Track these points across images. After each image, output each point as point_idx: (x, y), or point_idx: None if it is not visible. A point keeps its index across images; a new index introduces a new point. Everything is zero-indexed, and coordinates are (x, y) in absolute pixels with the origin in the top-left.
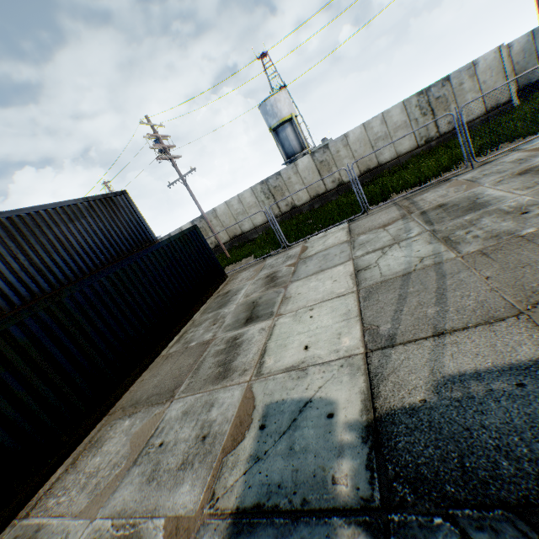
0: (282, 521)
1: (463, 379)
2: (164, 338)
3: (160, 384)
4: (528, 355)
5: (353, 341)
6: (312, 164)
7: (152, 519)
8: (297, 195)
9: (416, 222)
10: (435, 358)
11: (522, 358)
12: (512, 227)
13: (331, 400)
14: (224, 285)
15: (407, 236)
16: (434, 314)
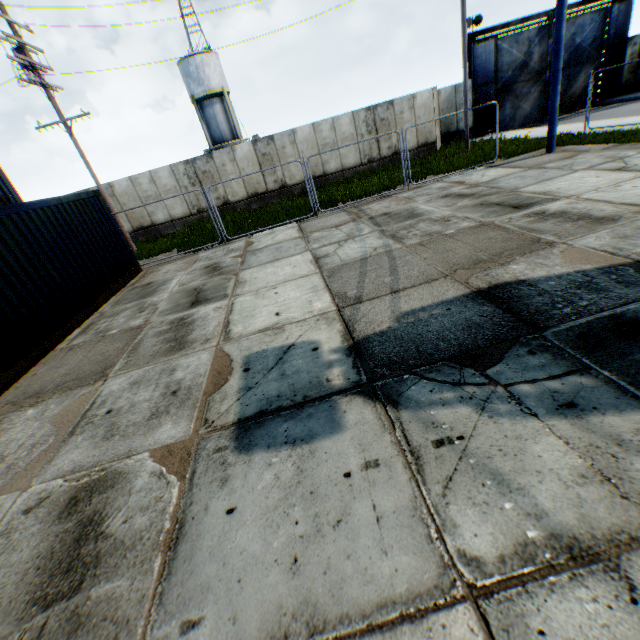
0: (289, 412)
1: (415, 312)
2: (60, 329)
3: (75, 371)
4: (453, 295)
5: (325, 304)
6: (254, 155)
7: (131, 458)
8: (232, 189)
9: (367, 224)
10: (395, 304)
11: (449, 297)
12: (440, 229)
13: (313, 341)
14: (140, 278)
15: (360, 234)
16: (391, 281)
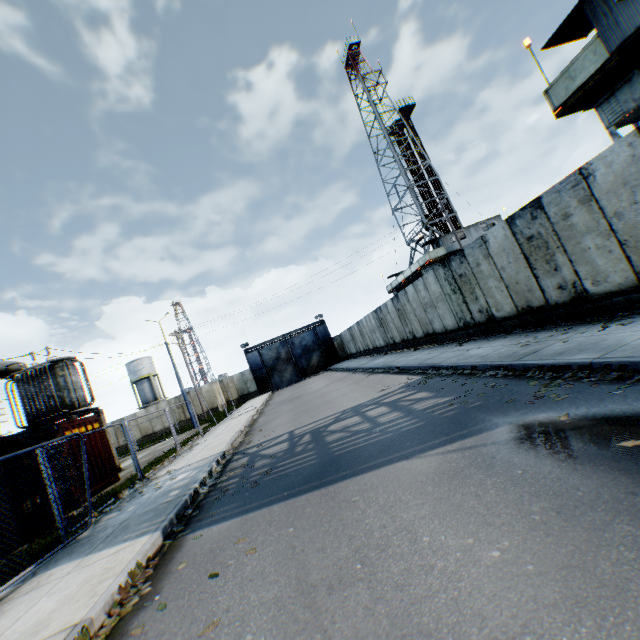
0: None
1: None
2: None
3: None
4: None
5: None
6: (113, 428)
7: None
8: None
9: None
10: None
11: None
12: None
13: None
14: None
15: None
16: None
